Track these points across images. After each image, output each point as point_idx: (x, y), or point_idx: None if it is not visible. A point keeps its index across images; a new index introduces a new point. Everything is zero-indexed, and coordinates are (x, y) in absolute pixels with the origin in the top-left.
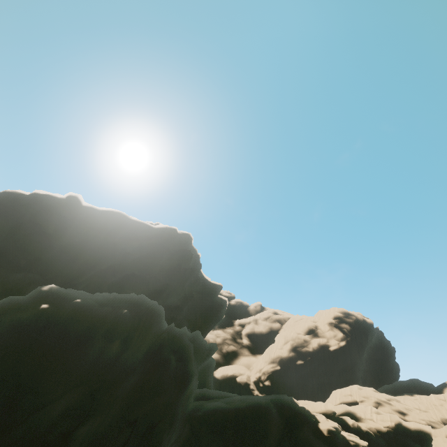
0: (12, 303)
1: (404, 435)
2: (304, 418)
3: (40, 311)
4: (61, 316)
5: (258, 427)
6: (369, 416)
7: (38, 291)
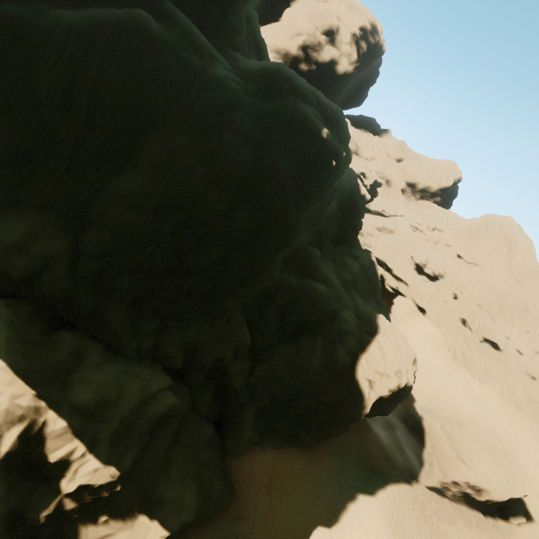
0: (311, 152)
1: (373, 184)
2: (357, 184)
3: (333, 168)
4: (336, 168)
5: (345, 192)
6: (368, 175)
7: (320, 137)
